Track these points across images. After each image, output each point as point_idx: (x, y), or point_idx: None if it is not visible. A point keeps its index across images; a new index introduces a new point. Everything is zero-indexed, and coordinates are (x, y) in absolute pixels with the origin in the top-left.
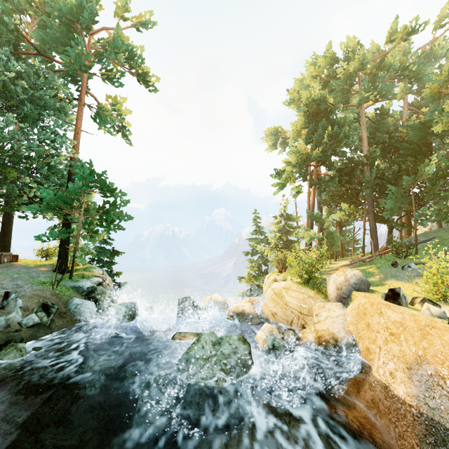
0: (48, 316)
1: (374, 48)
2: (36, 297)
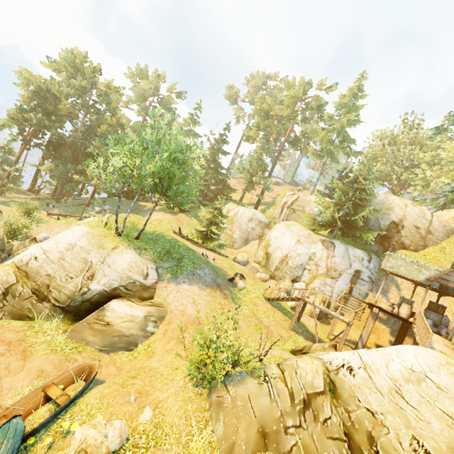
0: None
1: (145, 71)
2: None
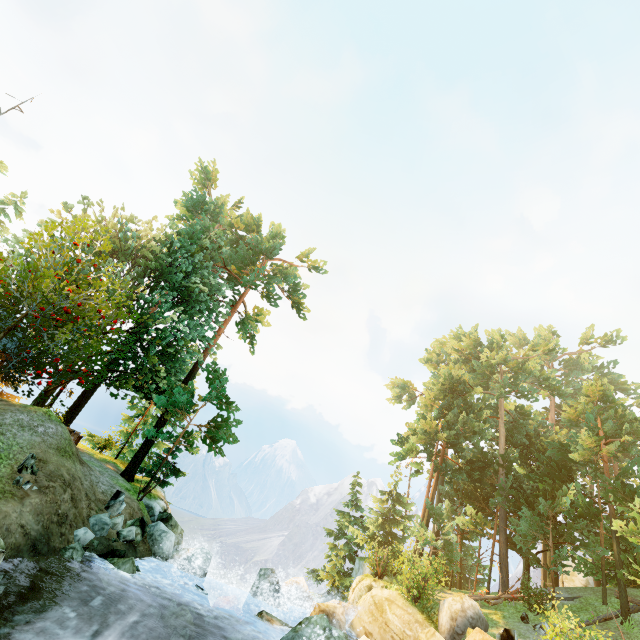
0: (142, 535)
1: (521, 335)
2: (128, 506)
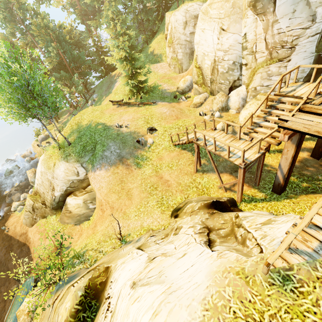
0: None
1: None
2: None
